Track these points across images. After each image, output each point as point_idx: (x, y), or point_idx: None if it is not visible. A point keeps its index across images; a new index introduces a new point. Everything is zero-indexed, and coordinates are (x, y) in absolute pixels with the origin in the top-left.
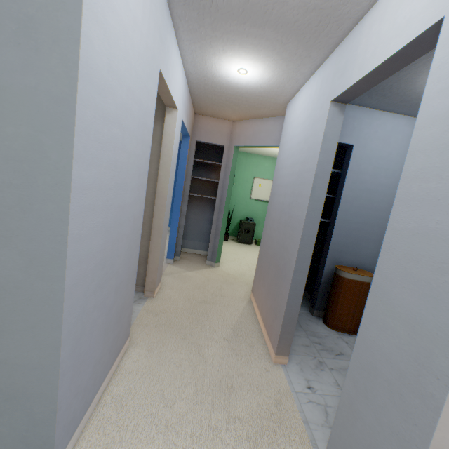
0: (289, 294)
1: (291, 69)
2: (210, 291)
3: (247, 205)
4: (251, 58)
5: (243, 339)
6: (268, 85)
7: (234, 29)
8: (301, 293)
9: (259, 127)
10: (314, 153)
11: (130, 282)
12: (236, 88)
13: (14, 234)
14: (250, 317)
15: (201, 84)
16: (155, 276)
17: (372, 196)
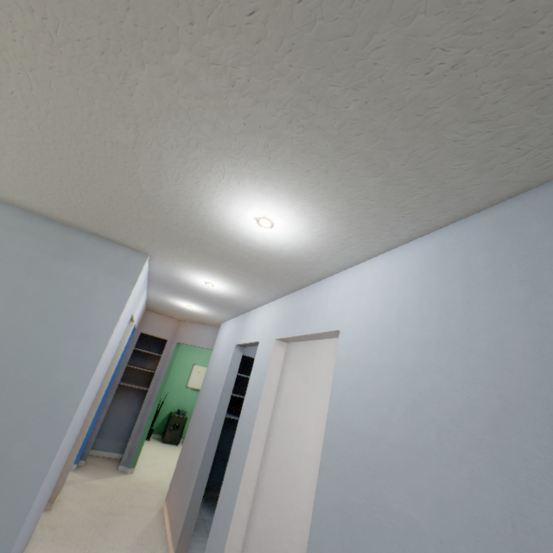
0: (195, 486)
1: (220, 313)
2: (119, 501)
3: (182, 394)
4: (195, 304)
5: (146, 546)
6: (207, 314)
7: (186, 295)
8: (205, 485)
9: (200, 330)
10: (225, 373)
11: (57, 477)
12: (185, 309)
13: (34, 432)
14: (159, 526)
15: (158, 301)
16: (62, 480)
17: None
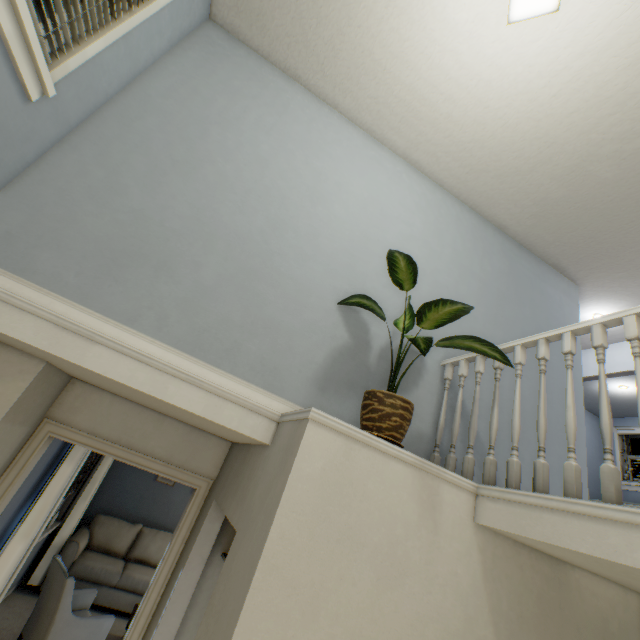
0: None
1: None
2: None
3: None
4: None
5: None
6: None
7: None
8: None
9: None
10: None
11: None
12: None
13: None
14: None
15: None
16: None
17: None
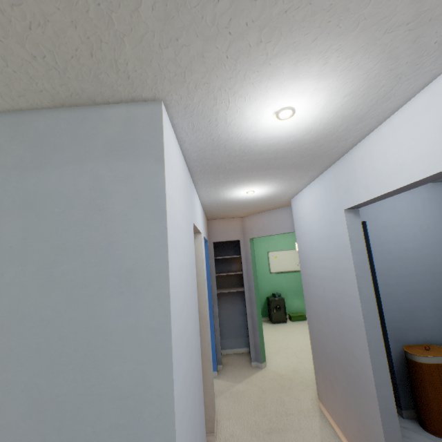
0: (381, 417)
1: (292, 183)
2: (272, 409)
3: (269, 280)
4: (257, 185)
5: None
6: (272, 194)
7: (243, 175)
8: (394, 412)
9: (267, 218)
10: (345, 253)
11: None
12: (245, 200)
13: None
14: None
15: (214, 204)
16: (211, 410)
17: (405, 262)
